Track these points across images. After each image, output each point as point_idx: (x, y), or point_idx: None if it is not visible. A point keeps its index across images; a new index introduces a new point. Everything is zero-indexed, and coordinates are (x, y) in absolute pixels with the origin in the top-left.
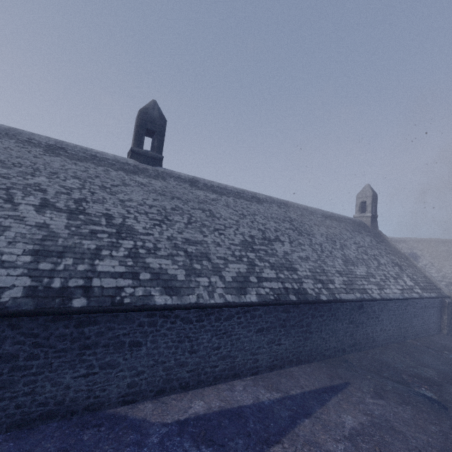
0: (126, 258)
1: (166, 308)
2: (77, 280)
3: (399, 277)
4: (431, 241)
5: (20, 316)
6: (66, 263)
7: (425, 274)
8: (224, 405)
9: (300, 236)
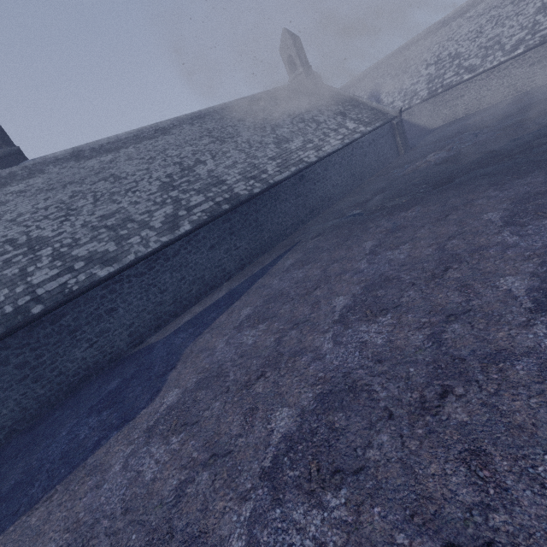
0: (53, 262)
1: (112, 275)
2: (23, 299)
3: (341, 126)
4: (389, 59)
5: (1, 339)
6: (4, 294)
7: (372, 106)
8: (205, 307)
9: (223, 145)
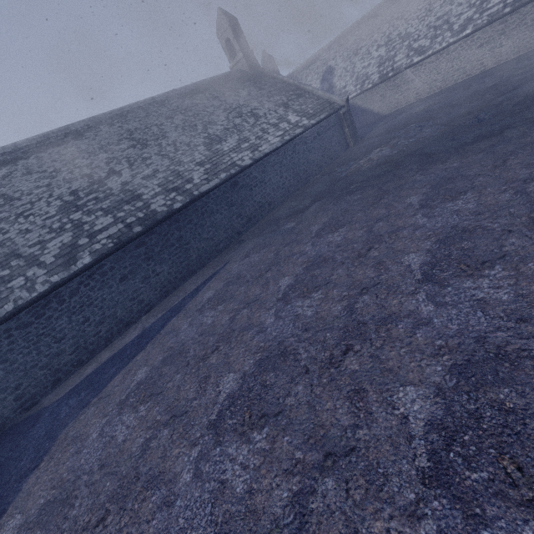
0: None
1: None
2: None
3: (282, 120)
4: (340, 39)
5: None
6: None
7: (318, 95)
8: (112, 354)
9: (144, 150)
